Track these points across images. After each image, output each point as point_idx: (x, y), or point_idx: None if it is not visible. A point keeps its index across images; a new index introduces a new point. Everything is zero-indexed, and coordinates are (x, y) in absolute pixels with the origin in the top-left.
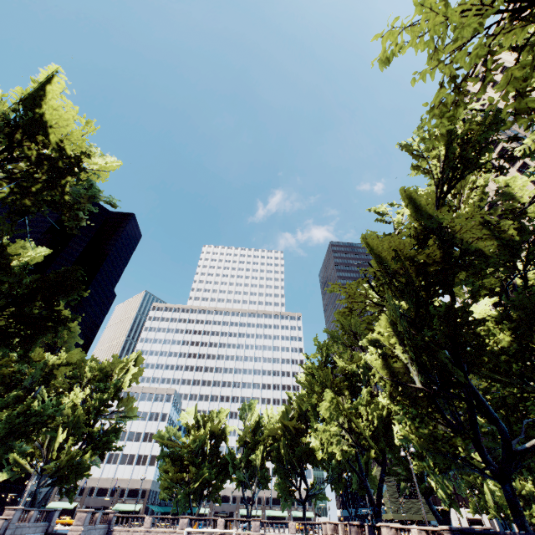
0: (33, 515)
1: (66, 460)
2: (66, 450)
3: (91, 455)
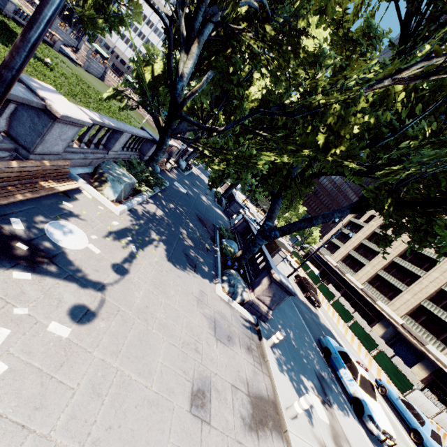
0: (68, 30)
1: (87, 13)
2: (88, 6)
3: (103, 23)
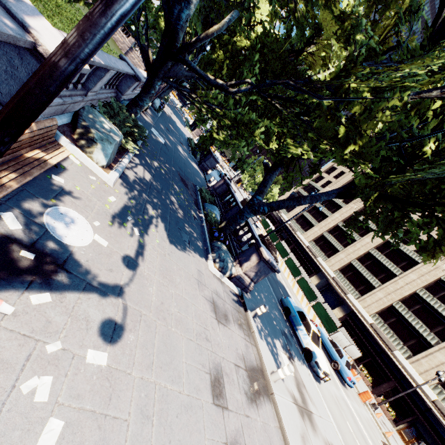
0: None
1: None
2: None
3: None
